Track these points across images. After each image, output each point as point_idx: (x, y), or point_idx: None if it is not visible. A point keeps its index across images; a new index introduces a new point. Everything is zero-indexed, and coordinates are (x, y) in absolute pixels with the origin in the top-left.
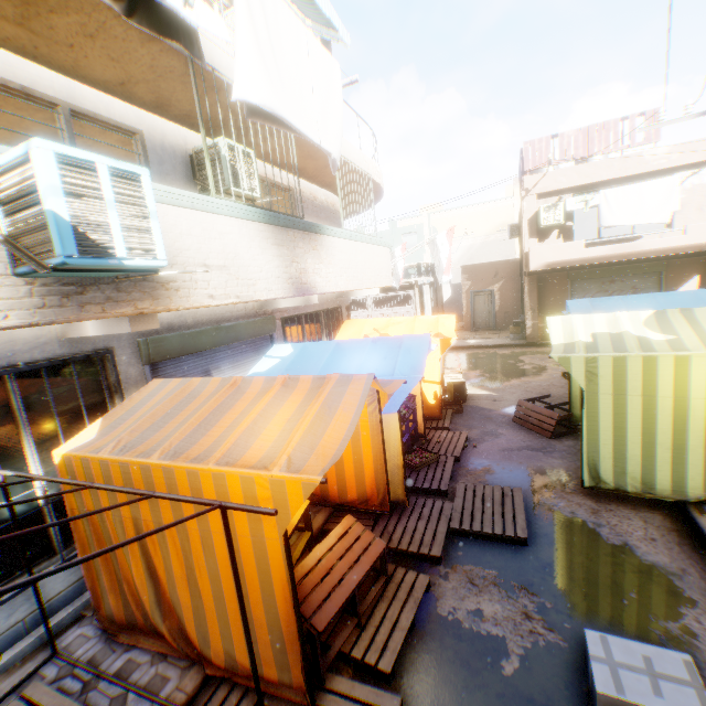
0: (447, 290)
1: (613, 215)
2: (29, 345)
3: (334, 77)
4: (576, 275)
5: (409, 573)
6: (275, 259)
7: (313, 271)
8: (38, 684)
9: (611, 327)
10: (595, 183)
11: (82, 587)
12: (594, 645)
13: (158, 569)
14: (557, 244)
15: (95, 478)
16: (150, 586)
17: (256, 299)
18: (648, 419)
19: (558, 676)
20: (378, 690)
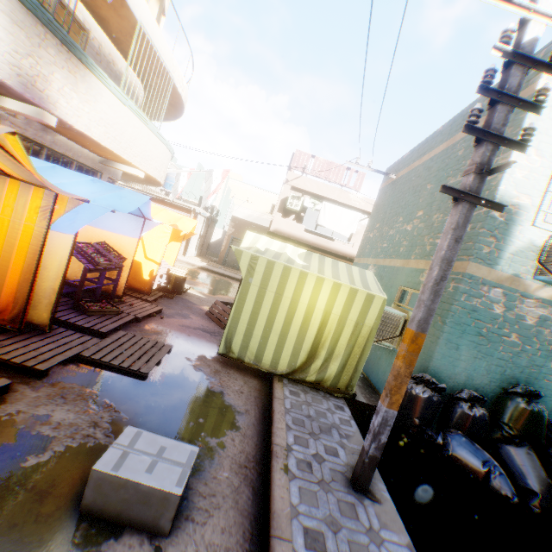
0: (219, 233)
1: (325, 220)
2: None
3: None
4: None
5: None
6: (1, 30)
7: (60, 91)
8: None
9: (281, 249)
10: (324, 197)
11: None
12: (125, 437)
13: None
14: (291, 221)
15: None
16: None
17: None
18: (274, 311)
19: (82, 470)
20: None
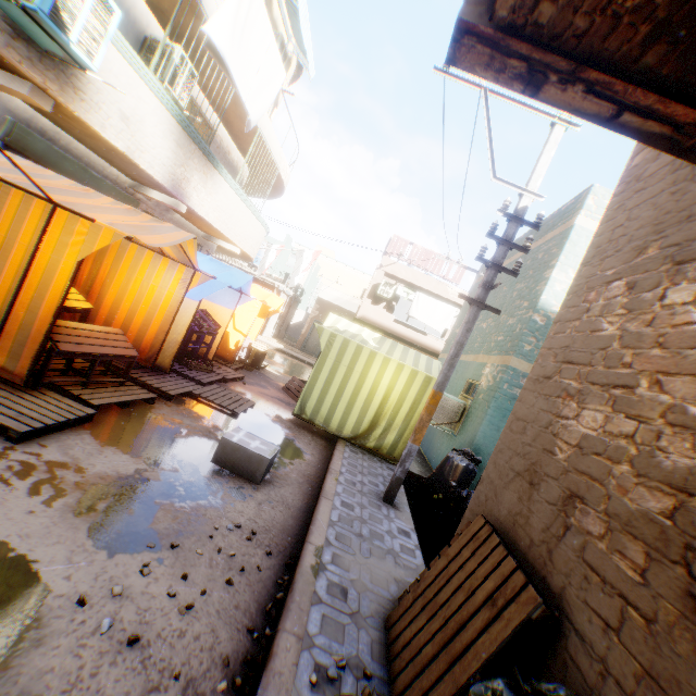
0: (301, 315)
1: (418, 311)
2: None
3: (279, 79)
4: None
5: (144, 390)
6: (170, 152)
7: (195, 187)
8: None
9: (358, 332)
10: (419, 287)
11: None
12: (236, 431)
13: None
14: (380, 309)
15: None
16: None
17: (138, 163)
18: (345, 382)
19: (207, 448)
20: (82, 405)
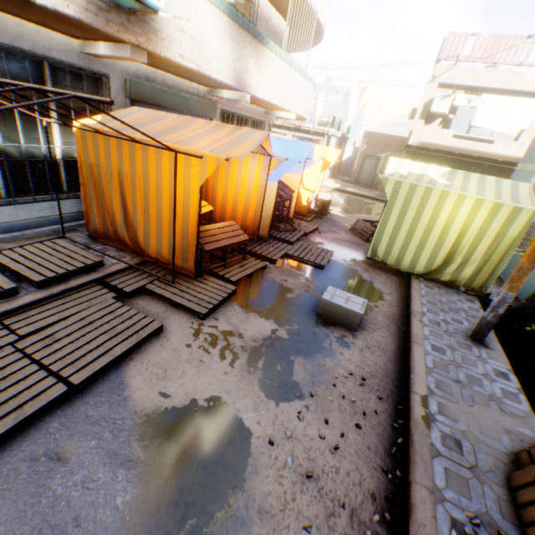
0: (349, 151)
1: (482, 118)
2: (60, 48)
3: None
4: (438, 159)
5: (257, 260)
6: (228, 51)
7: (252, 75)
8: (59, 240)
9: (422, 171)
10: (483, 88)
11: (76, 217)
12: (329, 290)
13: (128, 203)
14: (434, 129)
15: (99, 143)
16: (122, 212)
17: (209, 75)
18: (413, 225)
19: (310, 302)
20: (227, 284)
